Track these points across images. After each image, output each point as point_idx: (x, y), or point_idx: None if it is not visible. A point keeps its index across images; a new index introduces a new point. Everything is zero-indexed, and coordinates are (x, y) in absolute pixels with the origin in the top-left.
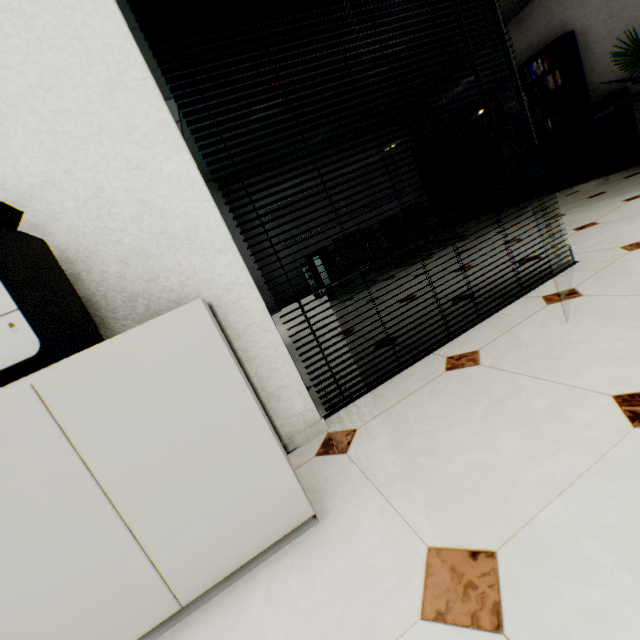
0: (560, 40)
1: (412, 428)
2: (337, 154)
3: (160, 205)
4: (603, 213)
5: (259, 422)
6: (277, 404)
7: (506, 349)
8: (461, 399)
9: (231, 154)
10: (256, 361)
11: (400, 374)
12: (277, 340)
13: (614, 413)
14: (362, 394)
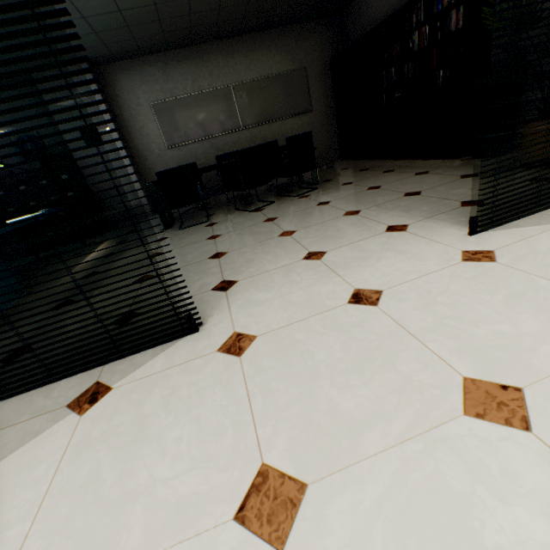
0: None
1: None
2: None
3: None
4: (352, 239)
5: None
6: None
7: None
8: None
9: None
10: None
11: None
12: None
13: None
14: None
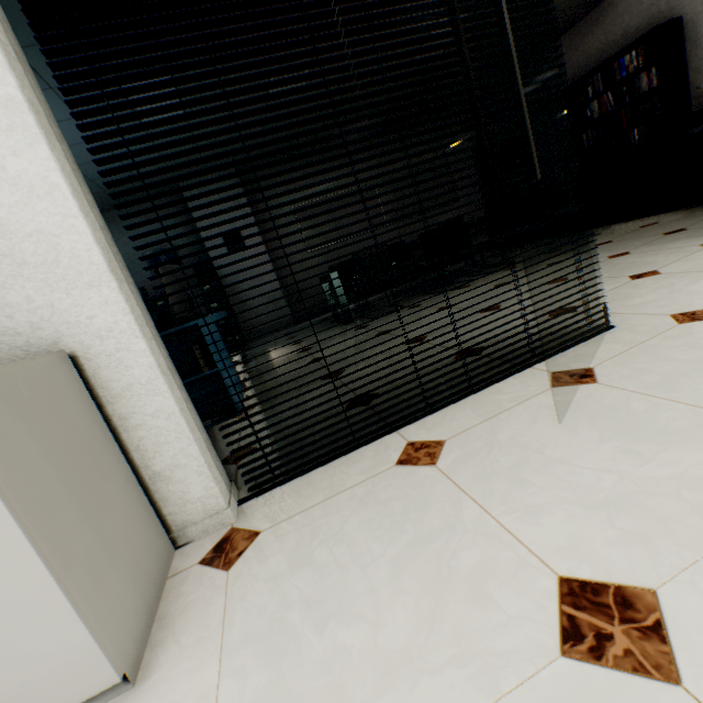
0: (663, 28)
1: (313, 552)
2: (289, 161)
3: (2, 217)
4: (671, 259)
5: (30, 561)
6: (166, 486)
7: (475, 448)
8: (387, 519)
9: (130, 151)
10: (139, 431)
11: (349, 455)
12: (170, 406)
13: (548, 614)
14: (297, 475)
